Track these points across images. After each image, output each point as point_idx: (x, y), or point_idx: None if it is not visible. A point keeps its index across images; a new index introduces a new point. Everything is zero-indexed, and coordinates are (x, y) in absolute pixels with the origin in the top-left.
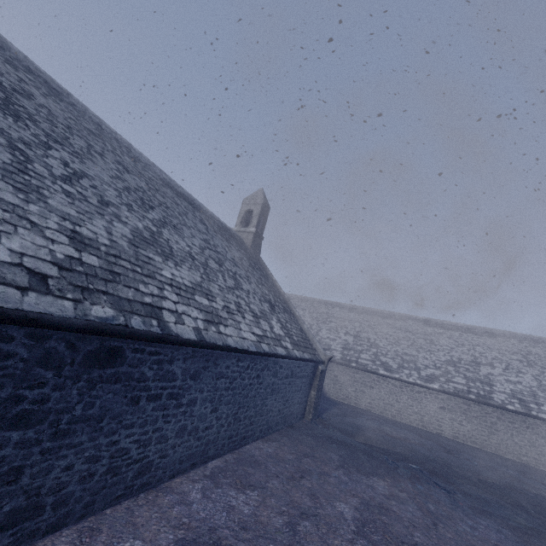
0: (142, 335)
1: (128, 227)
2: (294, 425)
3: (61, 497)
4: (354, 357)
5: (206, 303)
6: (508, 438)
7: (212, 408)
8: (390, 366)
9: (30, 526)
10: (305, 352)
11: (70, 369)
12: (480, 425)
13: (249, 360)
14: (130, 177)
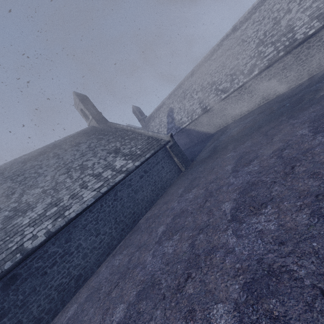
0: (13, 266)
1: None
2: (174, 182)
3: (47, 311)
4: (206, 103)
5: (54, 210)
6: (322, 53)
7: (95, 236)
8: (226, 88)
9: (44, 322)
10: (148, 153)
11: (1, 296)
12: (299, 65)
13: (99, 203)
14: None
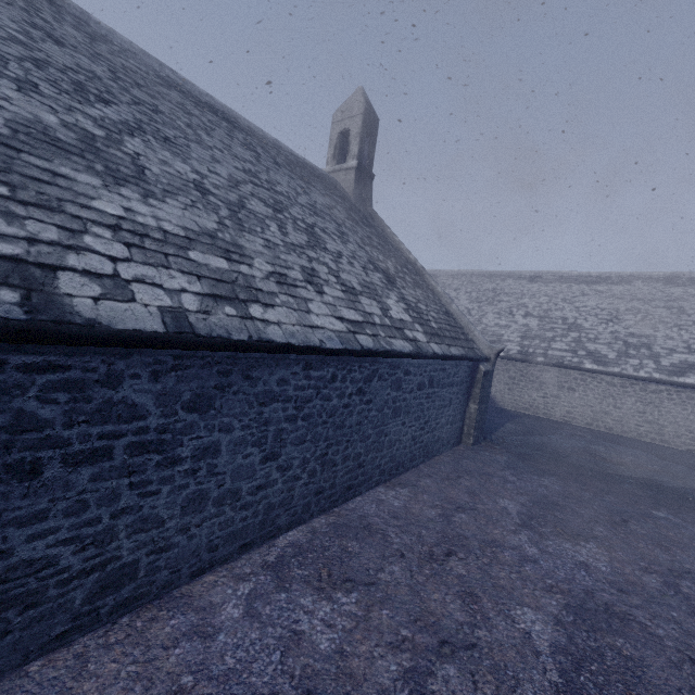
0: None
1: (1, 114)
2: (444, 455)
3: None
4: (540, 348)
5: (219, 265)
6: None
7: (262, 454)
8: (603, 356)
9: None
10: (454, 346)
11: None
12: None
13: (334, 366)
14: (62, 52)
